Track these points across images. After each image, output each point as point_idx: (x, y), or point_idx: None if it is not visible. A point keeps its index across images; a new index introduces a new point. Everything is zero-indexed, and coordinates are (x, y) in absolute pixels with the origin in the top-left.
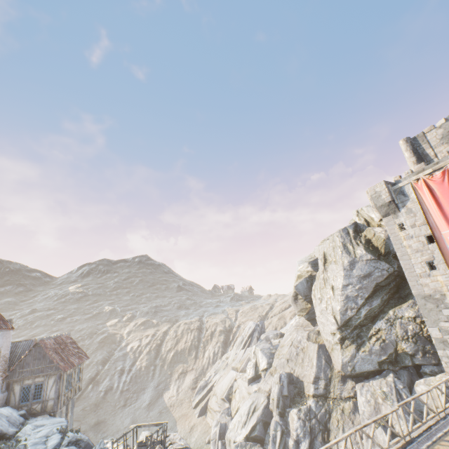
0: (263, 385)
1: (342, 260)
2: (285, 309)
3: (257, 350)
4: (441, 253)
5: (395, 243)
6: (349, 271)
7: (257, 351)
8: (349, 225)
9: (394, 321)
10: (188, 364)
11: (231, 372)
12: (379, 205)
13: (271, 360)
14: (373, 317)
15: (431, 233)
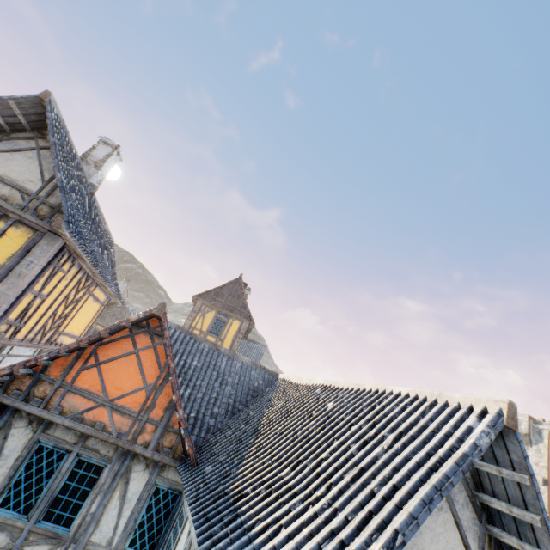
0: None
1: None
2: None
3: None
4: (548, 497)
5: None
6: None
7: None
8: None
9: None
10: None
11: None
12: None
13: None
14: None
15: (547, 477)
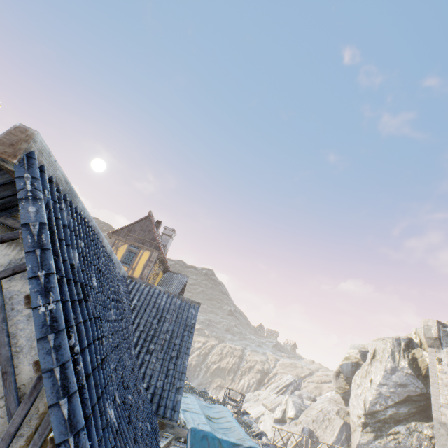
0: (286, 429)
1: (385, 363)
2: (325, 382)
3: (289, 400)
4: None
5: (431, 370)
6: (388, 374)
7: (289, 401)
8: (403, 338)
9: (413, 432)
10: (225, 381)
11: (260, 406)
12: (427, 336)
13: (299, 414)
14: (397, 420)
15: None
